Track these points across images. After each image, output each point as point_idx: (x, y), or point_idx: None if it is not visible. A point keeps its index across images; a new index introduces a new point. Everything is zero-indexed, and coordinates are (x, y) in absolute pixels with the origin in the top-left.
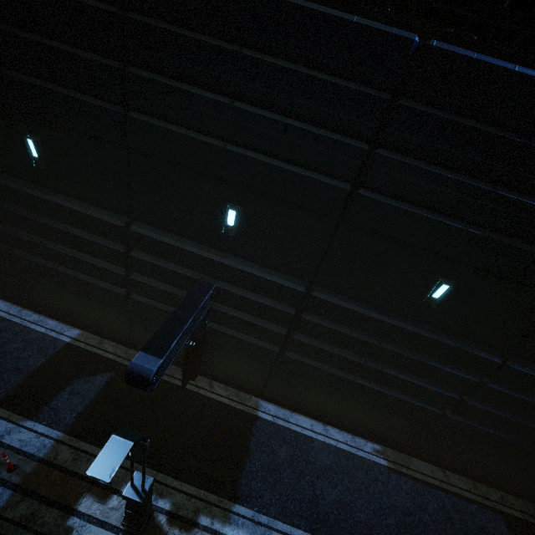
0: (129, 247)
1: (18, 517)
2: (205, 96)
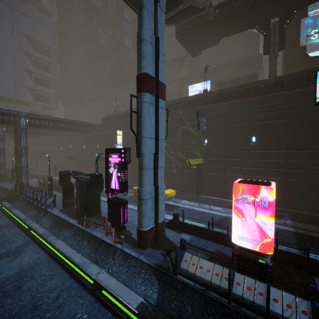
0: (289, 158)
1: (303, 232)
2: (317, 108)
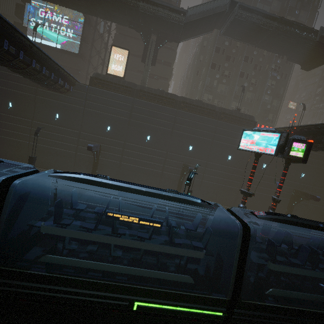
0: None
1: None
2: None
